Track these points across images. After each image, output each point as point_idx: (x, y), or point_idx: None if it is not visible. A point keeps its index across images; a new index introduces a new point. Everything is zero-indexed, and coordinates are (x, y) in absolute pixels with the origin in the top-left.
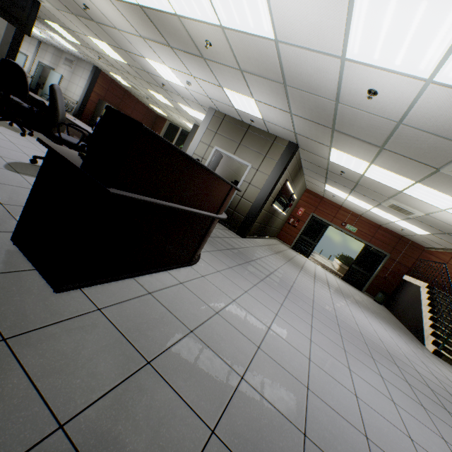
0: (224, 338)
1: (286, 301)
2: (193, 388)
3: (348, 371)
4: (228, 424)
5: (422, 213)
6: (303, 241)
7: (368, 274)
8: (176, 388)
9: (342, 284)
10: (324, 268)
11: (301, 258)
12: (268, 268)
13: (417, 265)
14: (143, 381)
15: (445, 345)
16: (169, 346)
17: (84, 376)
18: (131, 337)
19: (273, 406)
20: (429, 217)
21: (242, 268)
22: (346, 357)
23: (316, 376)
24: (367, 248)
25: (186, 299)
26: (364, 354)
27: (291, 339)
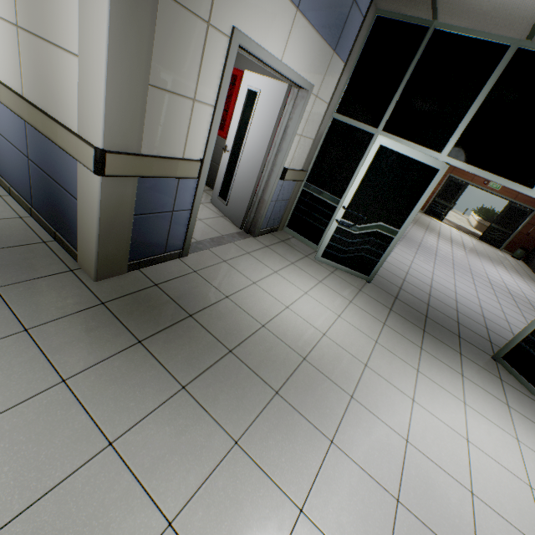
0: (418, 276)
1: (436, 261)
2: (418, 287)
3: (475, 291)
4: (432, 294)
5: None
6: (437, 205)
7: (508, 232)
8: (415, 286)
9: (477, 244)
10: (459, 230)
11: (435, 223)
12: (416, 240)
13: None
14: (406, 283)
15: None
16: (404, 277)
17: (394, 281)
18: (394, 274)
19: (444, 294)
20: None
21: (403, 243)
22: (475, 287)
23: (458, 290)
24: (511, 205)
25: (396, 262)
26: (487, 287)
27: (444, 278)
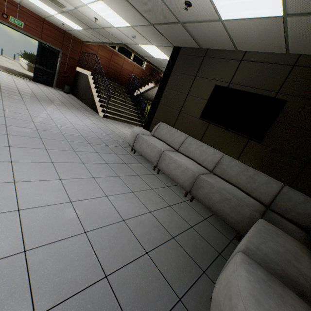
0: None
1: None
2: None
3: (60, 183)
4: None
5: (72, 7)
6: None
7: (53, 72)
8: None
9: (35, 87)
10: (11, 74)
11: None
12: None
13: (82, 57)
14: None
15: (107, 110)
16: None
17: None
18: None
19: None
20: (78, 12)
21: None
22: (56, 169)
23: (32, 222)
24: (42, 46)
25: None
26: (68, 153)
27: None
